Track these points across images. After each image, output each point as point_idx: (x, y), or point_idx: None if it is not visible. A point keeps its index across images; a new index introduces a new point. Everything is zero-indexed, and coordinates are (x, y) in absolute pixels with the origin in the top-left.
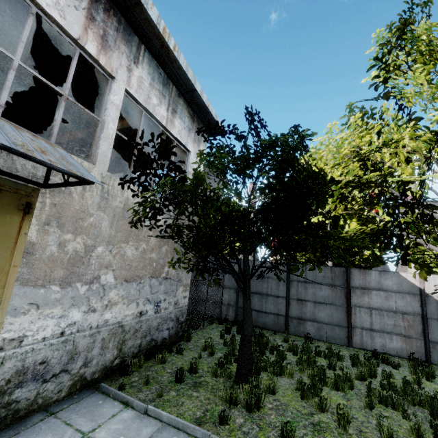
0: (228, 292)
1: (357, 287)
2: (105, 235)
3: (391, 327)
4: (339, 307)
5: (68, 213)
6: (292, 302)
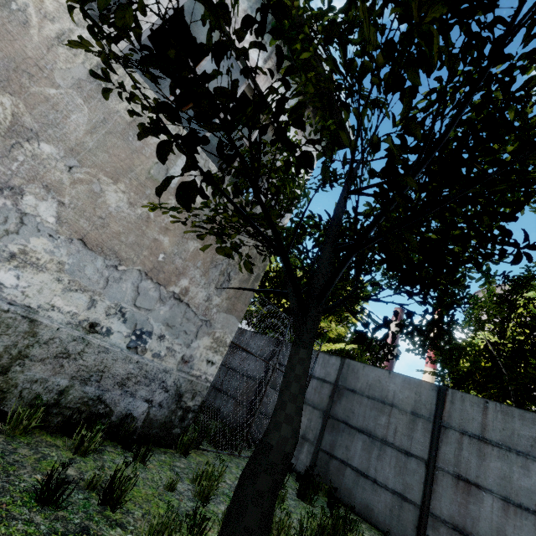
0: (309, 413)
1: None
2: (71, 135)
3: None
4: None
5: (5, 47)
6: (442, 477)
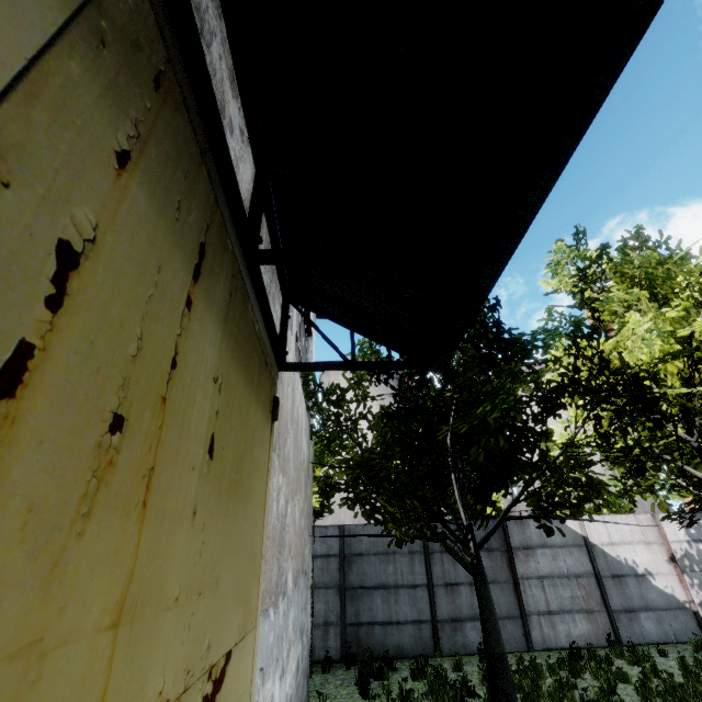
0: (324, 596)
1: (518, 547)
2: (291, 476)
3: (569, 602)
4: (504, 585)
5: (281, 426)
6: (438, 591)
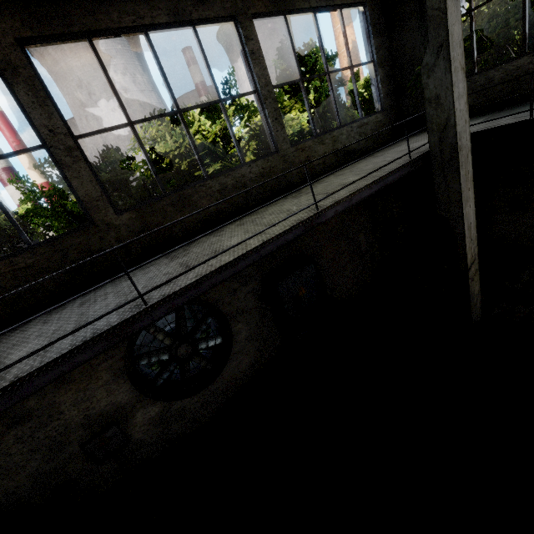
0: None
1: None
2: None
3: None
4: None
5: None
6: None
